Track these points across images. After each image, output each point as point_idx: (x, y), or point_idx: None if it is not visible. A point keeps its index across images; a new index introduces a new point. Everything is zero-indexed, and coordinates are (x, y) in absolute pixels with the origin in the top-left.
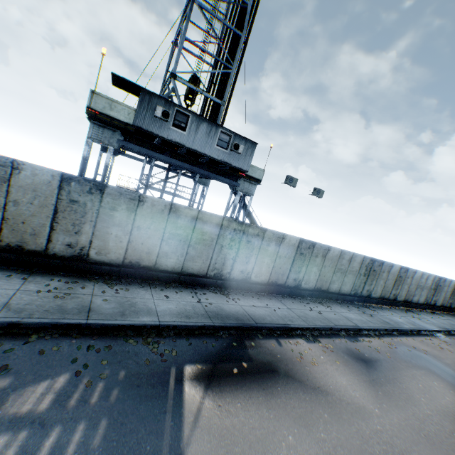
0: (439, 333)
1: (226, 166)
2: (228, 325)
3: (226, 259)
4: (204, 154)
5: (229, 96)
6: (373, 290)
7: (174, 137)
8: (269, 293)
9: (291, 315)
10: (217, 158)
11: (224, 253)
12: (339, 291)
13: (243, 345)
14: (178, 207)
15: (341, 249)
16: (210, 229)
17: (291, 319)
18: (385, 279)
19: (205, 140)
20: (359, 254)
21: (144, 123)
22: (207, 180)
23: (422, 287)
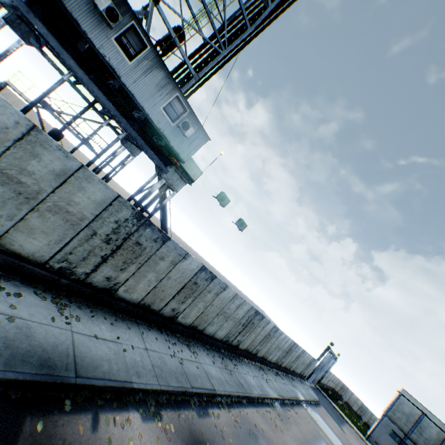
0: (277, 400)
1: (162, 140)
2: (13, 377)
3: (93, 253)
4: (141, 107)
5: (207, 78)
6: (243, 341)
7: (110, 56)
8: (133, 317)
9: (143, 362)
10: (156, 124)
11: (93, 244)
12: (213, 335)
13: (13, 433)
14: (43, 140)
15: (236, 293)
16: (88, 202)
17: (140, 371)
18: (258, 334)
19: (152, 92)
20: (249, 303)
21: (72, 0)
22: (137, 149)
23: (280, 348)
